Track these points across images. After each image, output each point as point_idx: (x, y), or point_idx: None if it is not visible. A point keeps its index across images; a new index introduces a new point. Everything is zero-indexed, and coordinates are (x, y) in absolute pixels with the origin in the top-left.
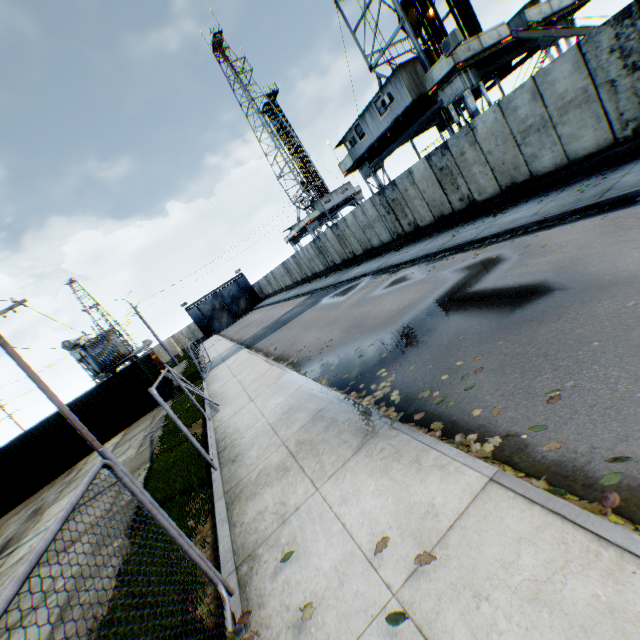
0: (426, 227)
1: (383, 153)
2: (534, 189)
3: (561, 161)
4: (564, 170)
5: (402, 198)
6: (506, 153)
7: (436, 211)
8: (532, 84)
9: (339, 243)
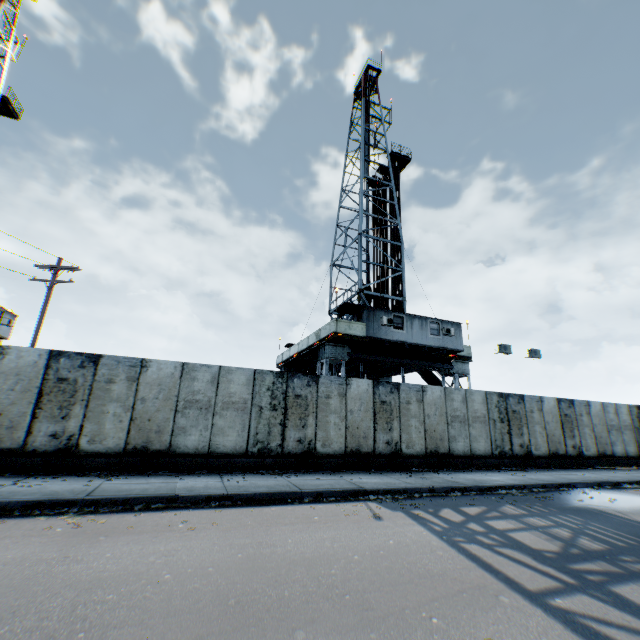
0: (538, 457)
1: (381, 356)
2: (613, 463)
3: (623, 453)
4: (625, 459)
5: (524, 415)
6: (602, 432)
7: (551, 446)
8: (614, 406)
9: (374, 415)
